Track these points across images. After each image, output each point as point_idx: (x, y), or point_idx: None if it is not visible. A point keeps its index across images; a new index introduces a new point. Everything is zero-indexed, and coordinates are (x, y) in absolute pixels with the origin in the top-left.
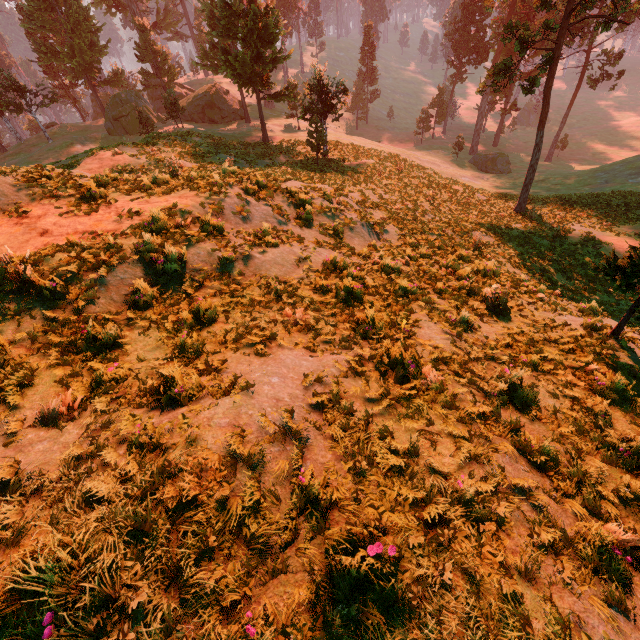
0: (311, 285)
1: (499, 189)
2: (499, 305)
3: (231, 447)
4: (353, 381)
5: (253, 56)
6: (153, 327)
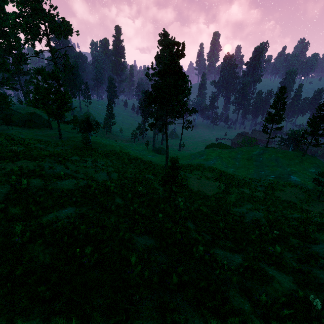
0: (79, 191)
1: (162, 160)
2: (142, 194)
3: (55, 219)
4: (91, 211)
5: (57, 107)
6: (17, 205)
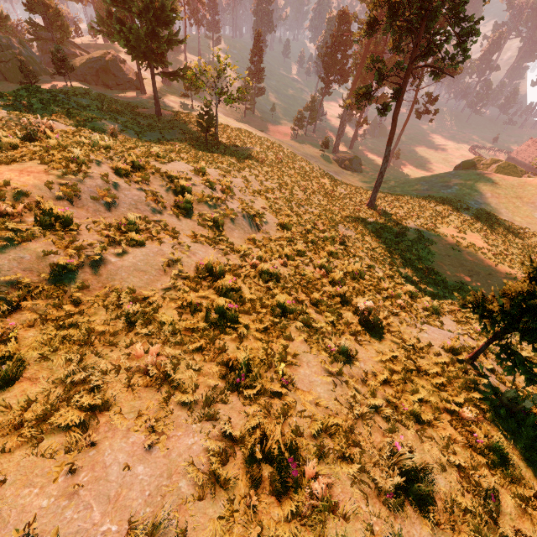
0: (177, 301)
1: (354, 185)
2: (371, 322)
3: None
4: (211, 505)
5: (148, 32)
6: None
